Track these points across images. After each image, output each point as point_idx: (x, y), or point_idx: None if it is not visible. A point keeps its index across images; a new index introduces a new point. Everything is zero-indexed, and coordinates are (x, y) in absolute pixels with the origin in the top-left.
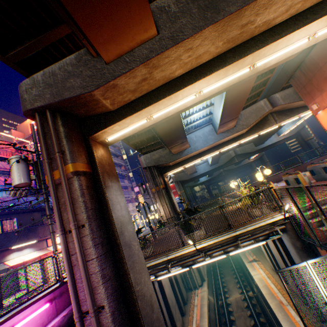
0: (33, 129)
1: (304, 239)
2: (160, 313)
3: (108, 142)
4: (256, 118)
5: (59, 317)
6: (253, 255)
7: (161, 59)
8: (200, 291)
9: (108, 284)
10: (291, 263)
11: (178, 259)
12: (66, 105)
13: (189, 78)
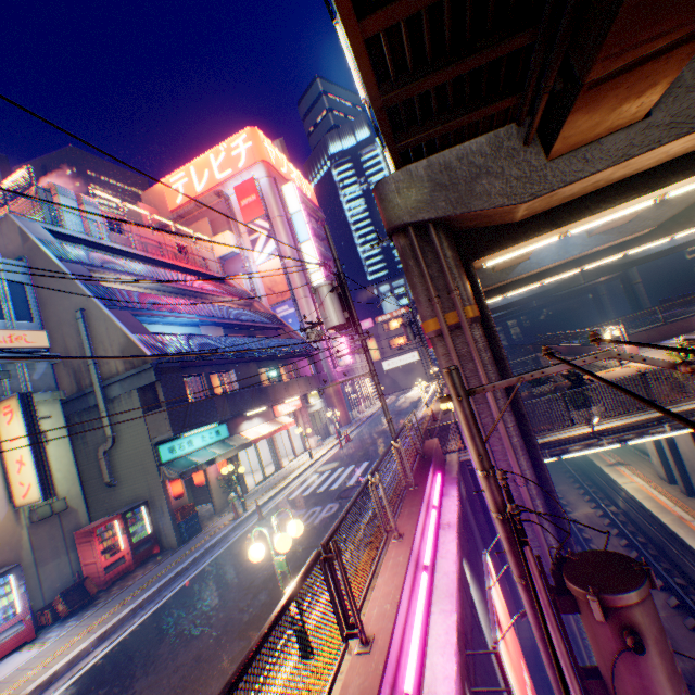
0: (329, 235)
1: None
2: None
3: (477, 267)
4: (680, 206)
5: (453, 489)
6: (615, 456)
7: (643, 157)
8: None
9: (526, 457)
10: None
11: (557, 443)
12: (462, 218)
13: (660, 177)
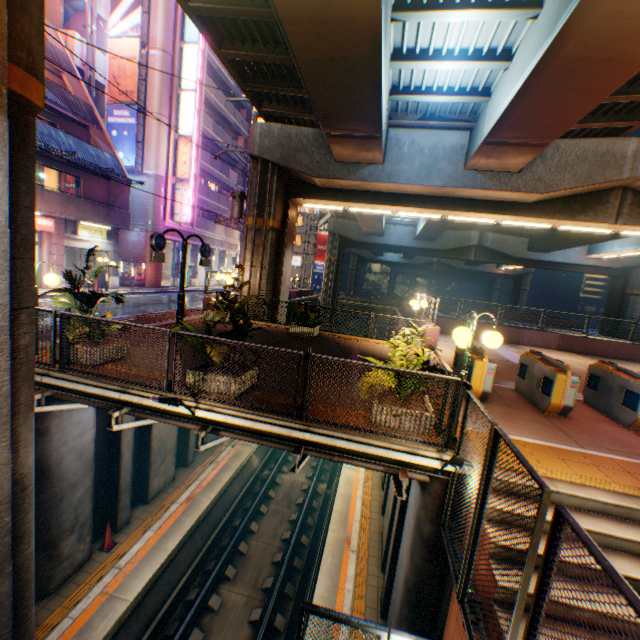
0: None
1: (444, 539)
2: (4, 514)
3: None
4: (585, 181)
5: None
6: None
7: None
8: (243, 442)
9: None
10: (400, 520)
11: (148, 409)
12: None
13: None
